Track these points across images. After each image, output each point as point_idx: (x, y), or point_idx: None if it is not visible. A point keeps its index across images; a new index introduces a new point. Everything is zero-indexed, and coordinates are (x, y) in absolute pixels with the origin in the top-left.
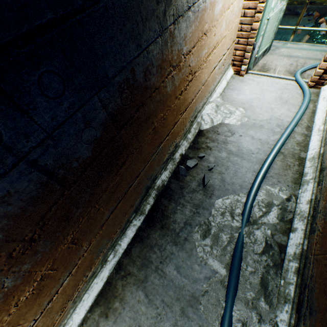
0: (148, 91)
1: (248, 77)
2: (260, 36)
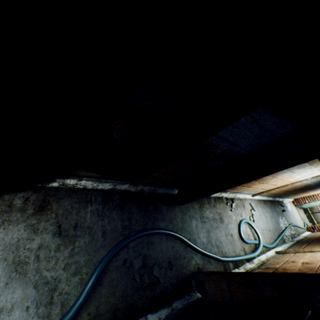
0: (311, 189)
1: (294, 207)
2: (308, 203)
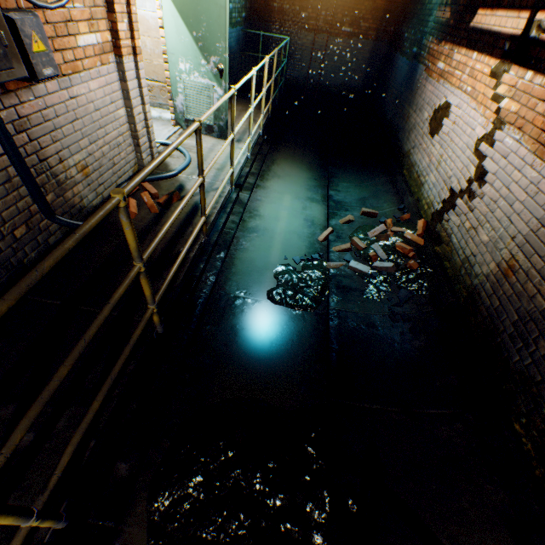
0: None
1: (172, 128)
2: (180, 93)
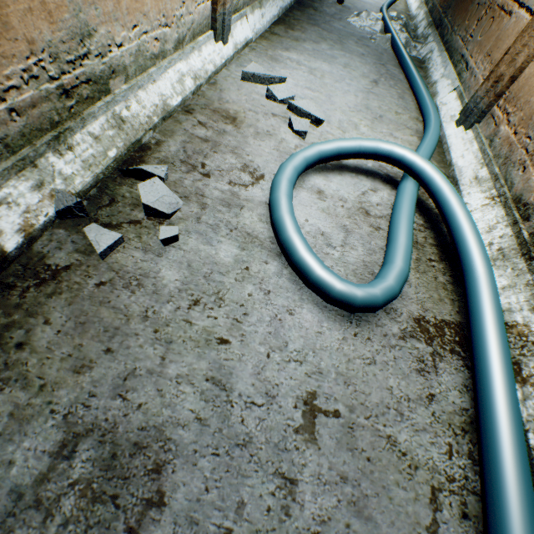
0: None
1: None
2: None
